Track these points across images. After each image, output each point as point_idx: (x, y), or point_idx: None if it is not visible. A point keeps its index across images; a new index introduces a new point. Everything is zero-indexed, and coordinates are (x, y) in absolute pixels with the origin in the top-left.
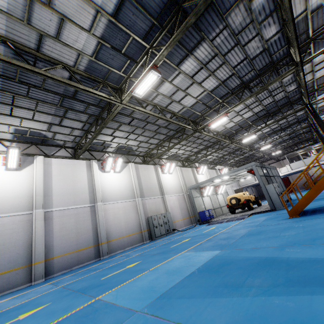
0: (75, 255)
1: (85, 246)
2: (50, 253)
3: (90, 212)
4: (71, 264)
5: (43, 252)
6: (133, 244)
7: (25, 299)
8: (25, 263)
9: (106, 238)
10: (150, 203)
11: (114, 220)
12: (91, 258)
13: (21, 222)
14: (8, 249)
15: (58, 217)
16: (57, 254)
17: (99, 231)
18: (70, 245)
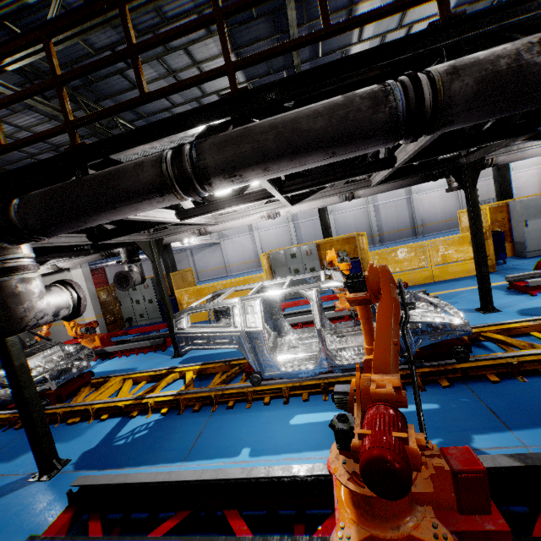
0: (397, 233)
1: (404, 228)
2: (381, 231)
3: (406, 203)
4: (395, 238)
5: (377, 230)
6: (449, 228)
7: (374, 250)
8: (369, 235)
9: (420, 223)
10: (479, 187)
11: (429, 209)
12: (409, 236)
13: (362, 213)
14: (359, 227)
15: (383, 209)
16: (385, 232)
17: (415, 218)
18: (393, 227)
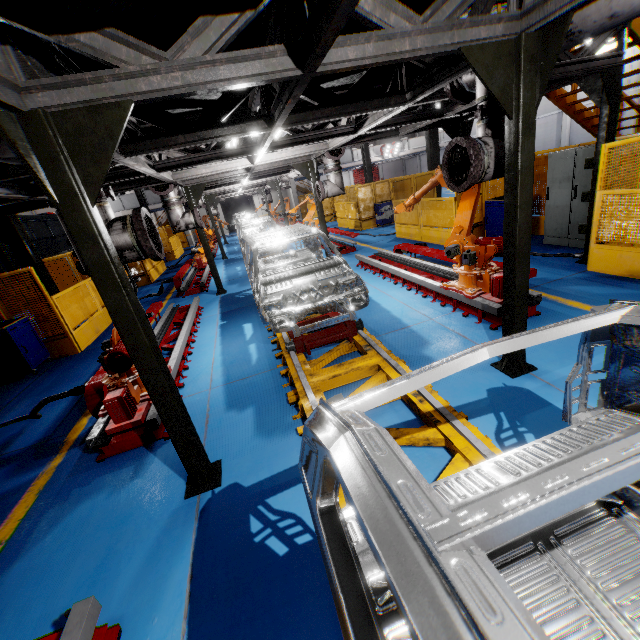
0: None
1: None
2: None
3: None
4: None
5: None
6: None
7: None
8: None
9: None
10: None
11: None
12: None
13: None
14: None
15: None
16: None
17: None
18: None
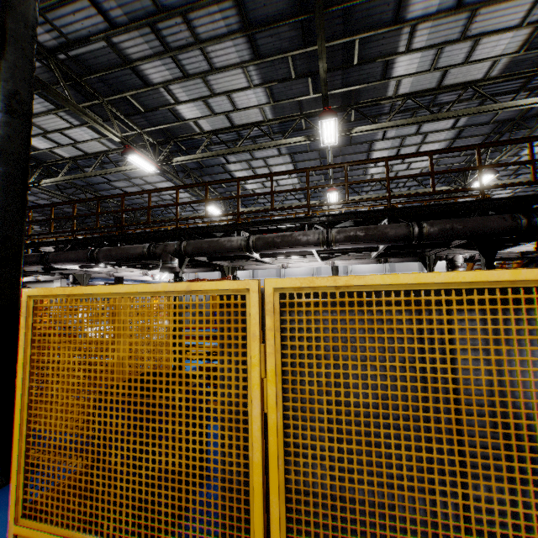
0: None
1: None
2: None
3: None
4: None
5: None
6: None
7: None
8: None
9: None
10: None
11: None
12: None
13: None
14: None
15: None
16: None
17: None
18: None
